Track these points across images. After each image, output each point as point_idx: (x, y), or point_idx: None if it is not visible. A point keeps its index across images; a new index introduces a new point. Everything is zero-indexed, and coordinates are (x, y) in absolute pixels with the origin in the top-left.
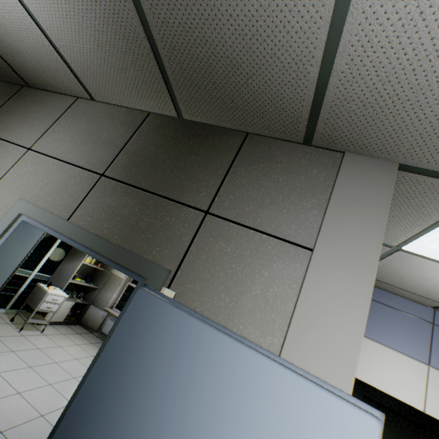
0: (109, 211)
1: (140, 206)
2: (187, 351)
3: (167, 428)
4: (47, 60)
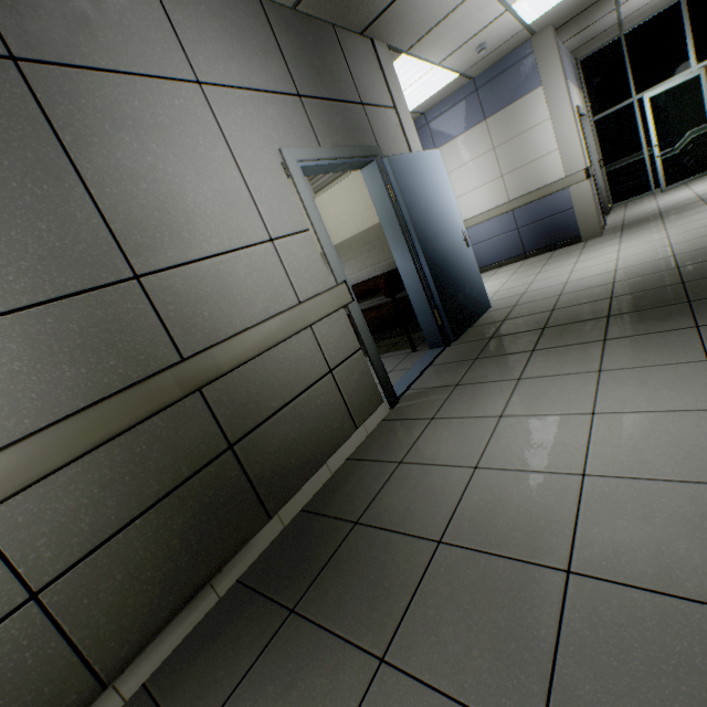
0: (332, 128)
1: (340, 114)
2: (412, 166)
3: (423, 190)
4: None
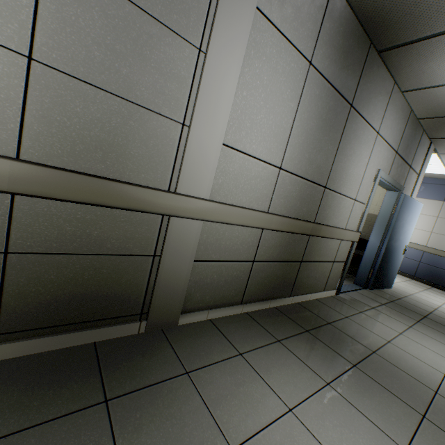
0: (396, 170)
1: (401, 166)
2: (410, 204)
3: (406, 217)
4: (428, 78)
